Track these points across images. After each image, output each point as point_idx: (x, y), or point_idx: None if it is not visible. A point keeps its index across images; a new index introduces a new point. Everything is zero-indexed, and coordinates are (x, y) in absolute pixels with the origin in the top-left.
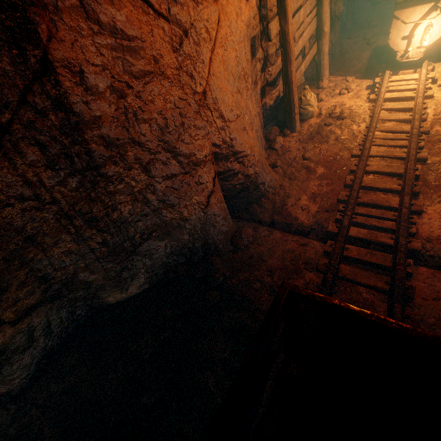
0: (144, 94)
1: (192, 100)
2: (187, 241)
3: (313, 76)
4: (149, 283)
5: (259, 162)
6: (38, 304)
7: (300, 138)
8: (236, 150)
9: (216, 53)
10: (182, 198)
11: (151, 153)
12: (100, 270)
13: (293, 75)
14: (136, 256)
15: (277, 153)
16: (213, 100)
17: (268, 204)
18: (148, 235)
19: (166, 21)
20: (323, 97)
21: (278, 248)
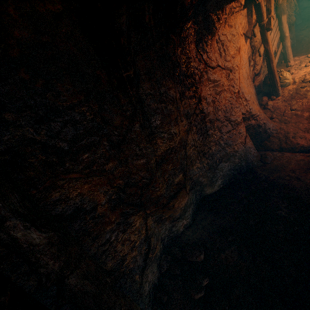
0: (219, 99)
1: (234, 96)
2: (237, 162)
3: (280, 60)
4: (222, 184)
5: (264, 118)
6: (190, 190)
7: (284, 99)
8: (252, 114)
9: (240, 73)
10: (234, 141)
11: (221, 122)
12: (206, 176)
13: (274, 67)
14: (217, 170)
15: (270, 111)
16: (242, 93)
17: (275, 140)
18: (221, 160)
19: (224, 70)
20: (293, 71)
21: (292, 160)
